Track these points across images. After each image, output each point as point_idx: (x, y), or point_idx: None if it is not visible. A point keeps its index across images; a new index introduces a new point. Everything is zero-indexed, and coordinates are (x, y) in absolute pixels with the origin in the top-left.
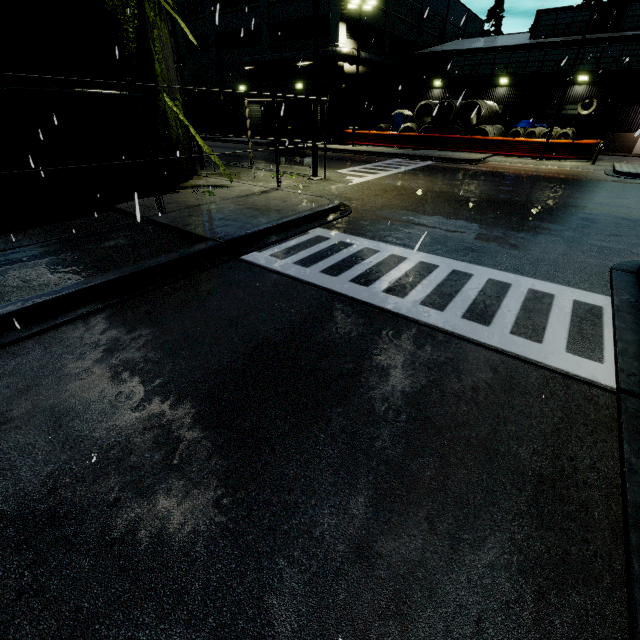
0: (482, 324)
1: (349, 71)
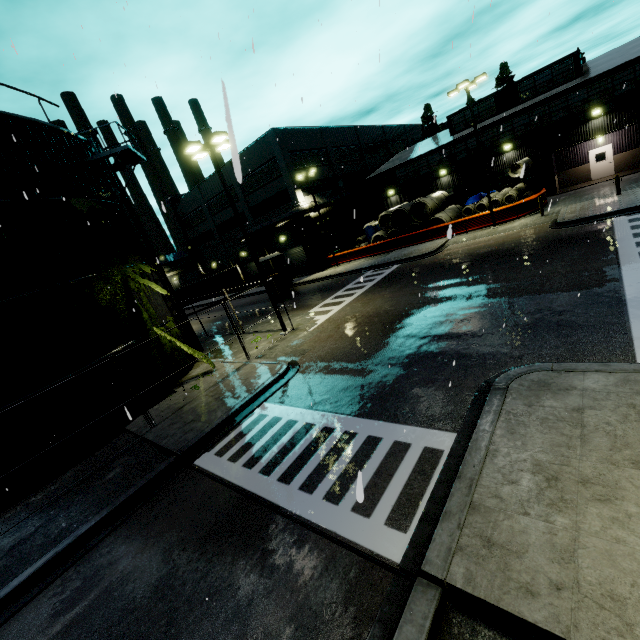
0: (334, 503)
1: (316, 215)
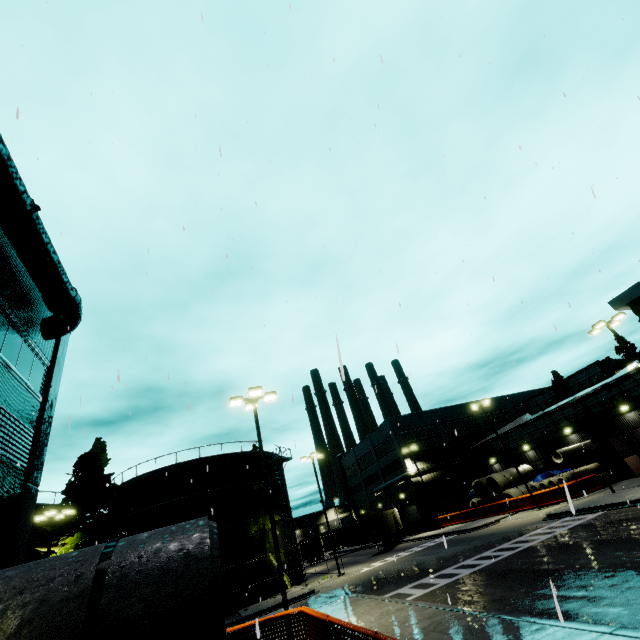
0: None
1: (424, 478)
